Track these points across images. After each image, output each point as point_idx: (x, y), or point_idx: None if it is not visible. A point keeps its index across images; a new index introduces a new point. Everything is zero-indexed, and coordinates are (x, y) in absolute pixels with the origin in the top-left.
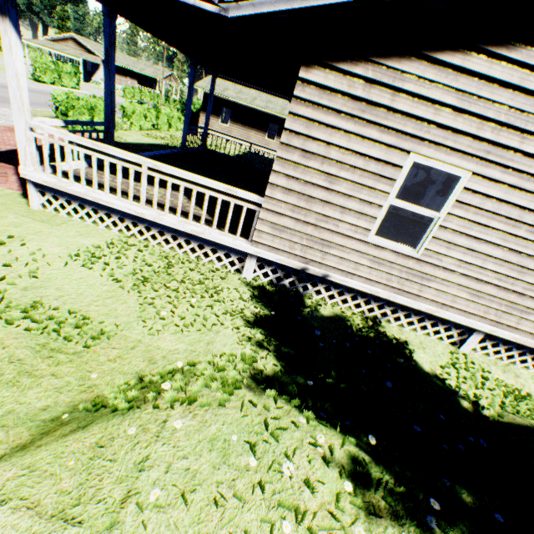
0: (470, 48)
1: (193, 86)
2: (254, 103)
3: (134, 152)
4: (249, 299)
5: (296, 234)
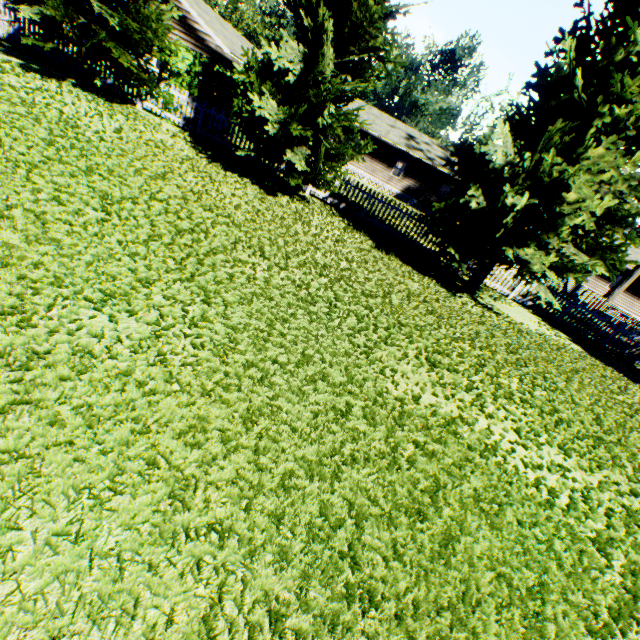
0: None
1: None
2: None
3: None
4: None
5: None
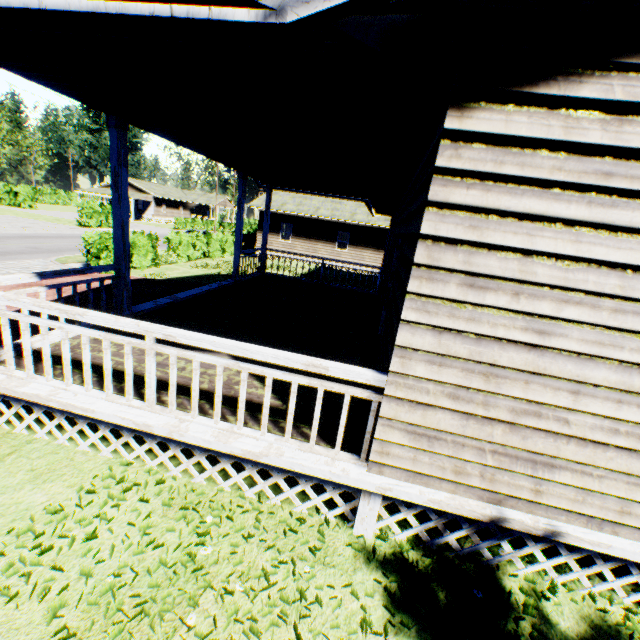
0: None
1: (243, 202)
2: (317, 213)
3: (175, 289)
4: (384, 615)
5: (467, 442)
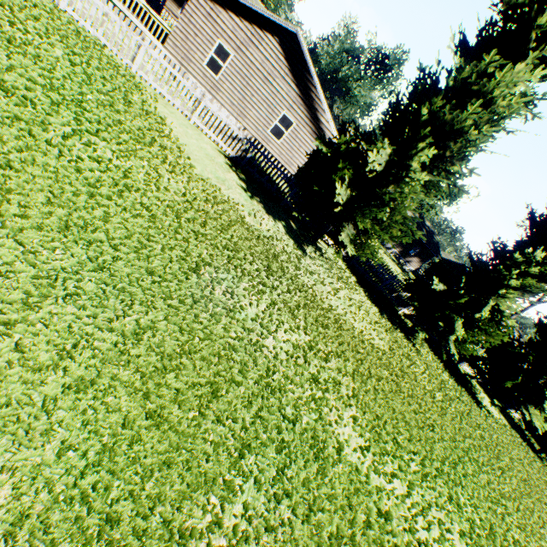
0: (236, 15)
1: None
2: None
3: None
4: None
5: (181, 52)
